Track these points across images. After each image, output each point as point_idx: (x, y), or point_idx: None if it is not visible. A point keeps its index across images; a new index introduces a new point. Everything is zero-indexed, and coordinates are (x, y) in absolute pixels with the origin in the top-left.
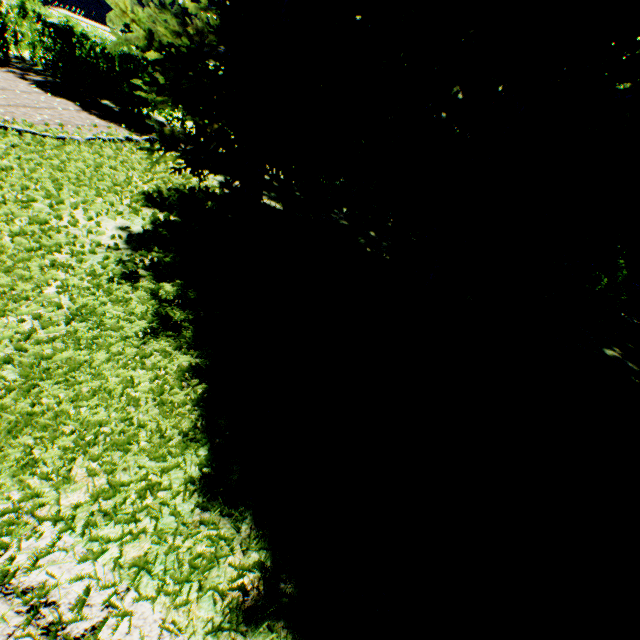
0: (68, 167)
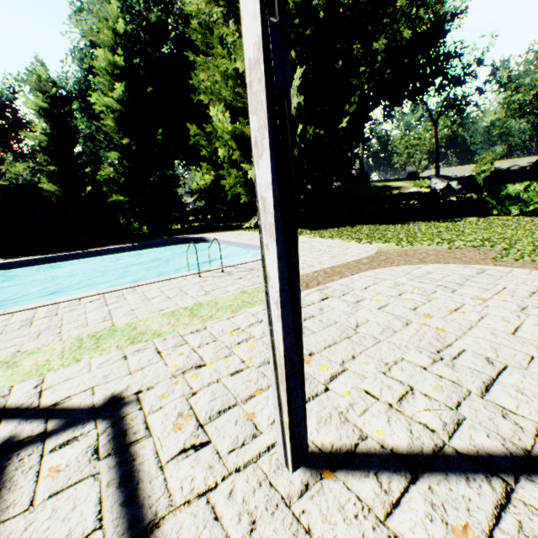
0: None
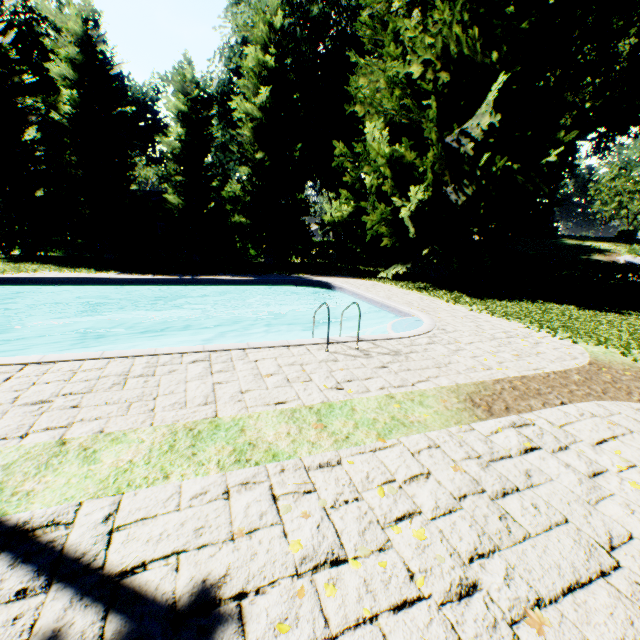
0: None
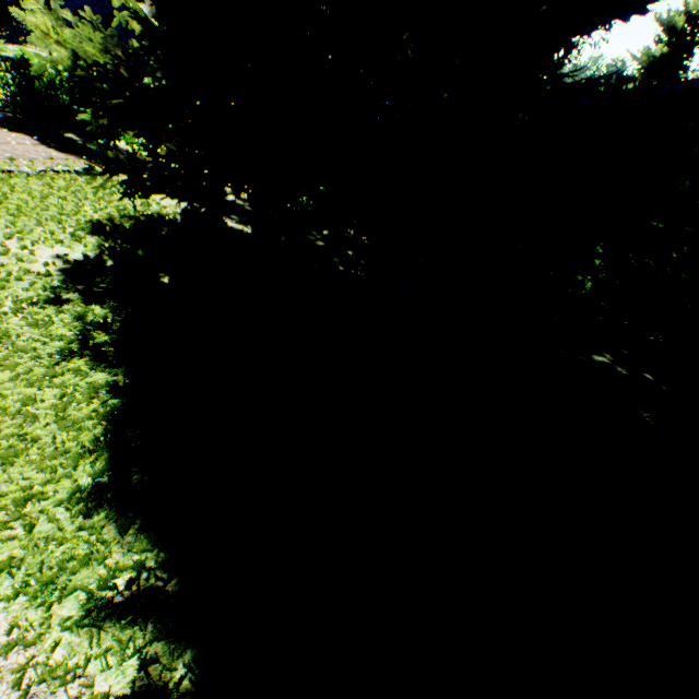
0: (10, 199)
